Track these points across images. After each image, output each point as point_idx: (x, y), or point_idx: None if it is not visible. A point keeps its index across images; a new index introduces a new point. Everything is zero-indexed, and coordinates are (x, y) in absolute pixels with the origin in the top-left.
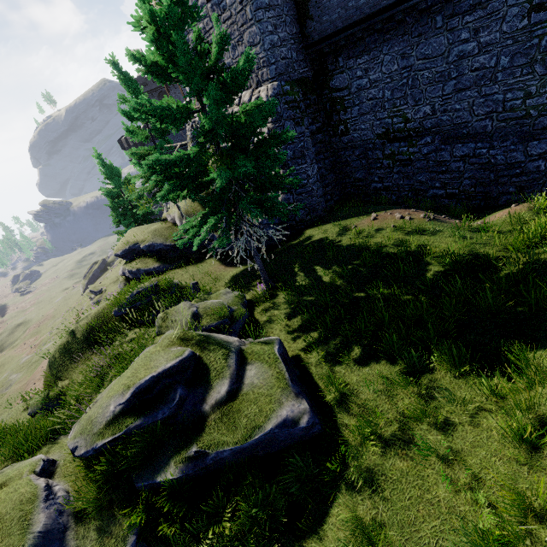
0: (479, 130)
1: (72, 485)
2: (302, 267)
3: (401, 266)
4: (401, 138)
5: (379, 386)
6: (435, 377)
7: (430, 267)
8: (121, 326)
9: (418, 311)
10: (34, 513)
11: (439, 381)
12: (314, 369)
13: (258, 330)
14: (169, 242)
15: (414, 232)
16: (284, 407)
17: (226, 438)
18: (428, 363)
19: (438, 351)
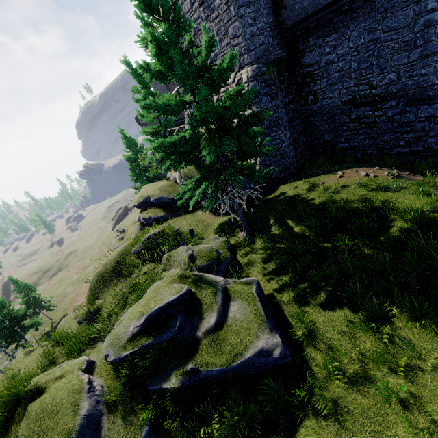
0: None
1: (105, 381)
2: (277, 219)
3: (365, 221)
4: (366, 103)
5: (343, 328)
6: (396, 325)
7: (393, 221)
8: (138, 263)
9: (380, 263)
10: (81, 400)
11: (400, 329)
12: (285, 307)
13: (240, 270)
14: (172, 196)
15: (377, 189)
16: (260, 339)
17: (214, 360)
18: (390, 312)
19: (400, 302)
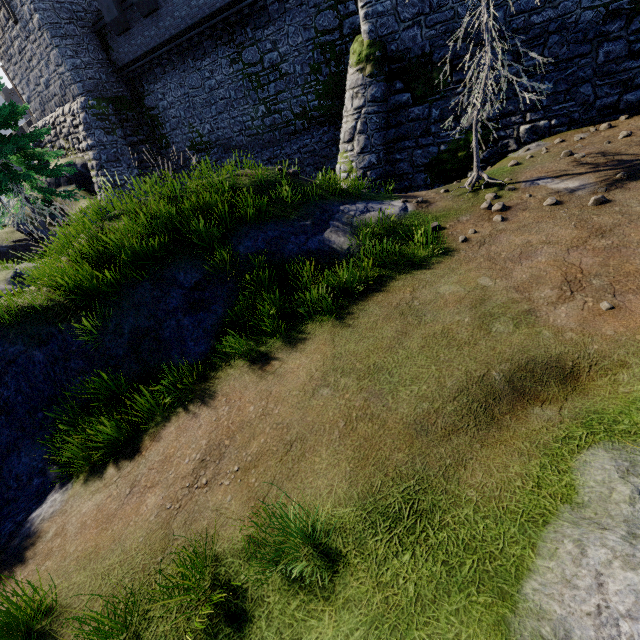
0: (241, 143)
1: None
2: None
3: None
4: (203, 150)
5: None
6: None
7: None
8: None
9: None
10: None
11: None
12: None
13: None
14: (6, 243)
15: None
16: None
17: None
18: None
19: None
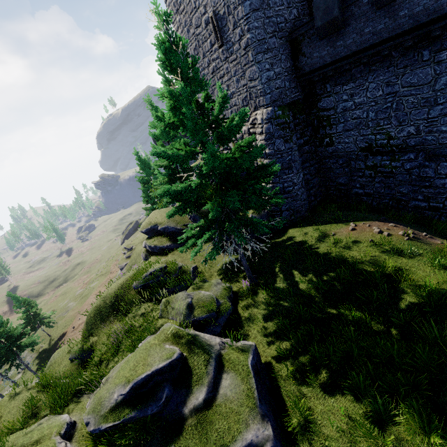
0: None
1: None
2: (282, 269)
3: (374, 292)
4: (383, 152)
5: (343, 425)
6: (402, 435)
7: (405, 296)
8: (136, 303)
9: (388, 351)
10: None
11: (406, 442)
12: (282, 383)
13: (239, 325)
14: (179, 226)
15: (391, 251)
16: (249, 430)
17: None
18: (395, 415)
19: (407, 408)
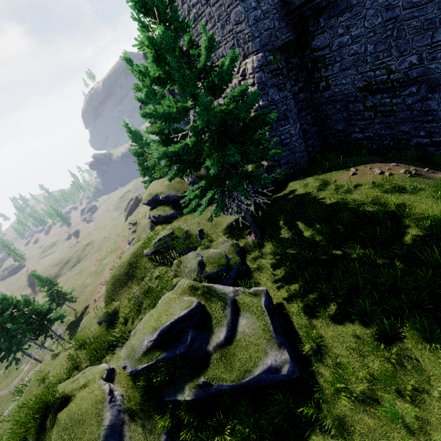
0: None
1: (125, 390)
2: (286, 221)
3: (377, 229)
4: (383, 90)
5: (352, 345)
6: (406, 345)
7: (407, 229)
8: (150, 267)
9: (392, 278)
10: (104, 411)
11: (410, 350)
12: (294, 318)
13: (249, 275)
14: (180, 194)
15: (393, 190)
16: (268, 356)
17: (224, 375)
18: (400, 331)
19: (410, 323)
